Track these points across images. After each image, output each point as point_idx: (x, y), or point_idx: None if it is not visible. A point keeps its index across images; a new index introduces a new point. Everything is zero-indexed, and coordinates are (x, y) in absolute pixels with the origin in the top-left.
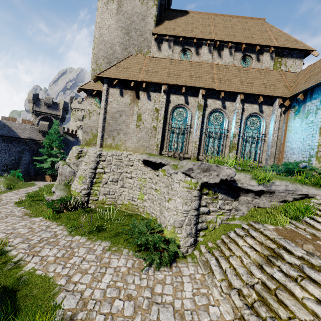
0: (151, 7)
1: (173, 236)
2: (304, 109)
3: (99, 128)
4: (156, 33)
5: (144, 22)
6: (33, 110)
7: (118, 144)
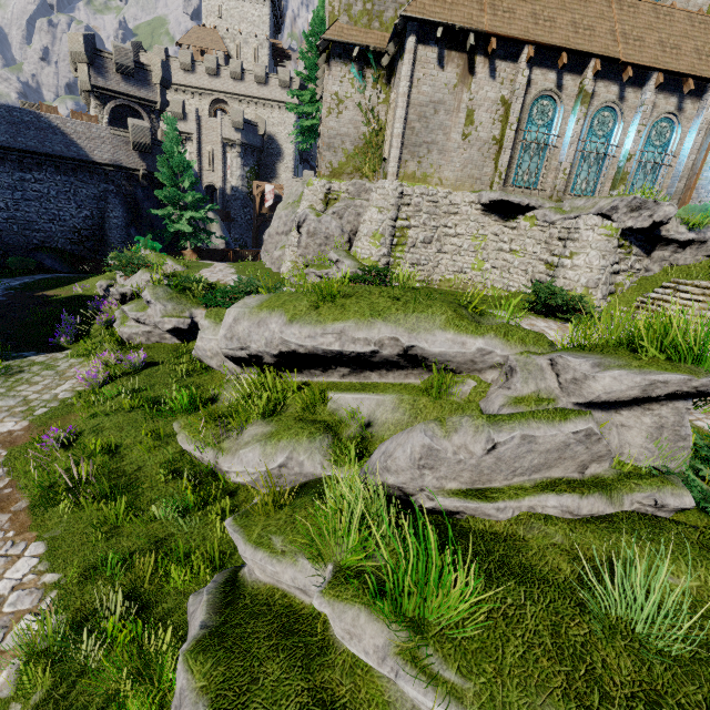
0: None
1: (585, 300)
2: None
3: (394, 139)
4: None
5: None
6: (91, 85)
7: (427, 173)
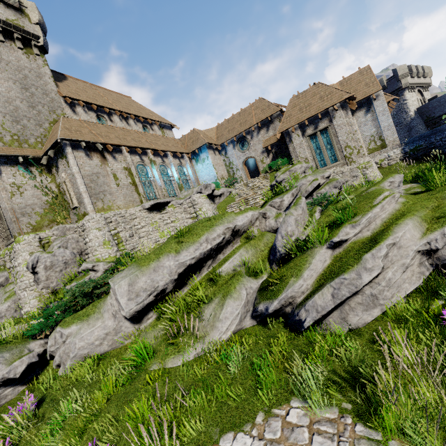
0: (42, 66)
1: None
2: (200, 158)
3: (84, 194)
4: (68, 97)
5: (42, 80)
6: None
7: (110, 205)
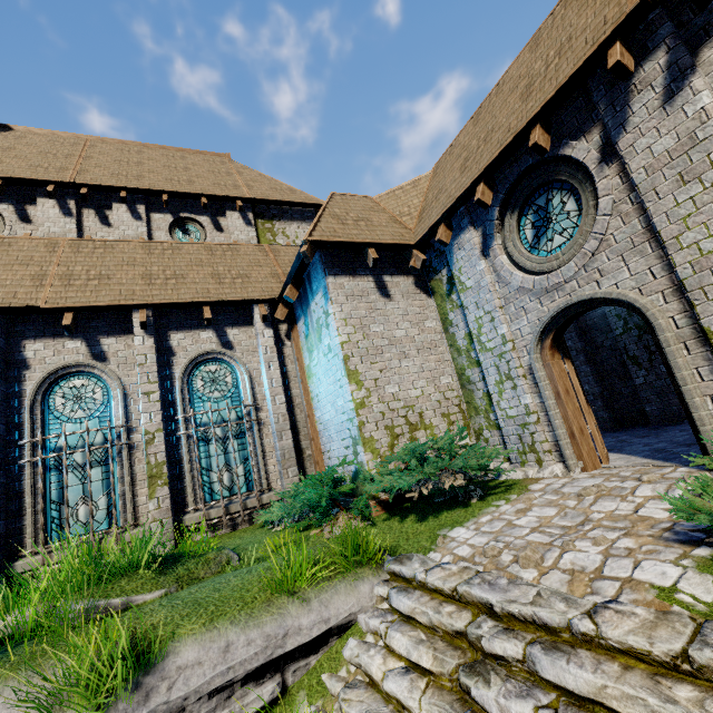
0: None
1: None
2: (311, 319)
3: None
4: None
5: None
6: None
7: None
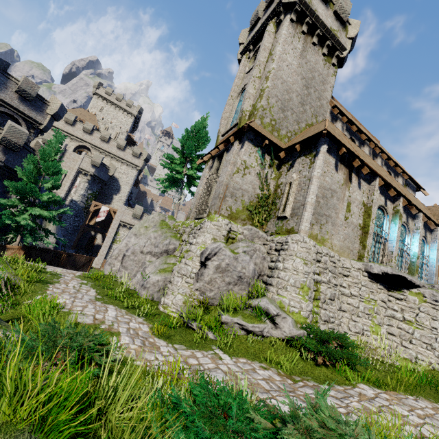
0: (331, 75)
1: None
2: None
3: (309, 205)
4: (338, 108)
5: (323, 86)
6: None
7: (324, 238)
